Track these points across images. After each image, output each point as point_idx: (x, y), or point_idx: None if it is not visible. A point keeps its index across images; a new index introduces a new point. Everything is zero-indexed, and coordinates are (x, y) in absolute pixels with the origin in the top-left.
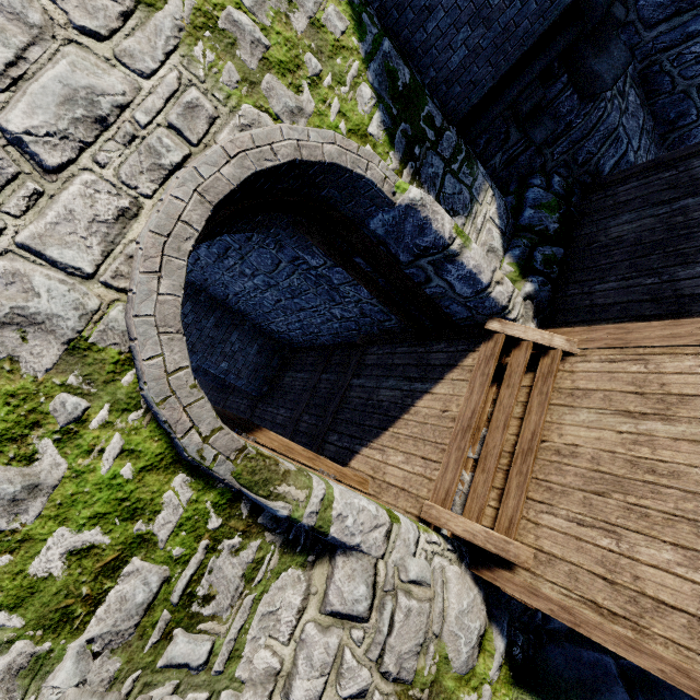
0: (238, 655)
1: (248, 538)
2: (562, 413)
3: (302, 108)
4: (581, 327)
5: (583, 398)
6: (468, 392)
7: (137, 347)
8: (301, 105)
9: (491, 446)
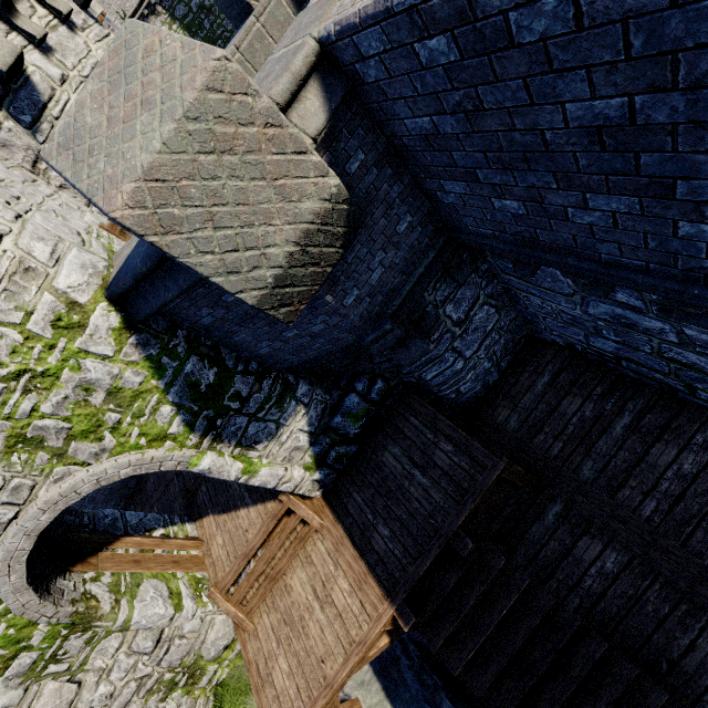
0: (86, 663)
1: (86, 631)
2: (298, 566)
3: (105, 448)
4: (332, 518)
5: (309, 565)
6: (258, 530)
7: (4, 601)
8: (104, 446)
9: (256, 569)
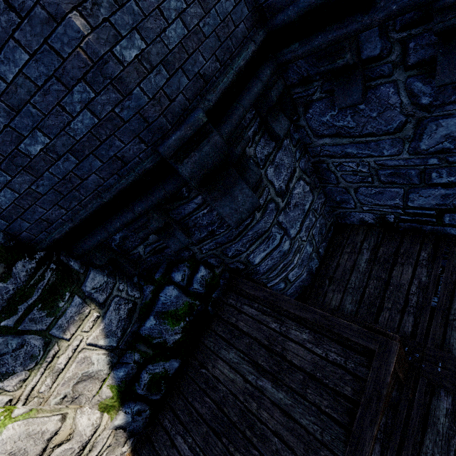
0: None
1: None
2: None
3: None
4: None
5: None
6: None
7: None
8: None
9: None
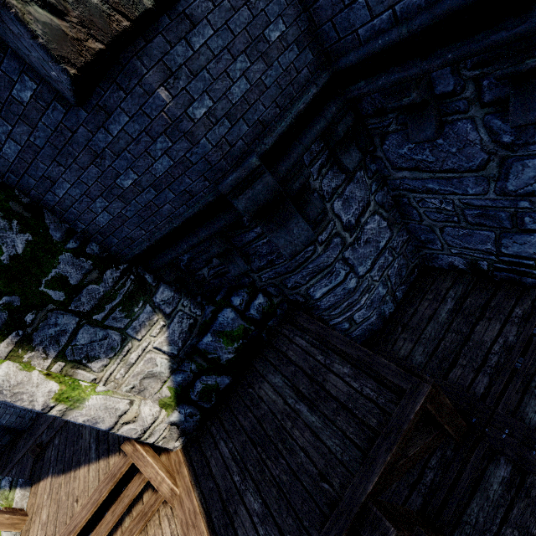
0: None
1: None
2: None
3: None
4: (188, 480)
5: None
6: (88, 499)
7: None
8: None
9: None
